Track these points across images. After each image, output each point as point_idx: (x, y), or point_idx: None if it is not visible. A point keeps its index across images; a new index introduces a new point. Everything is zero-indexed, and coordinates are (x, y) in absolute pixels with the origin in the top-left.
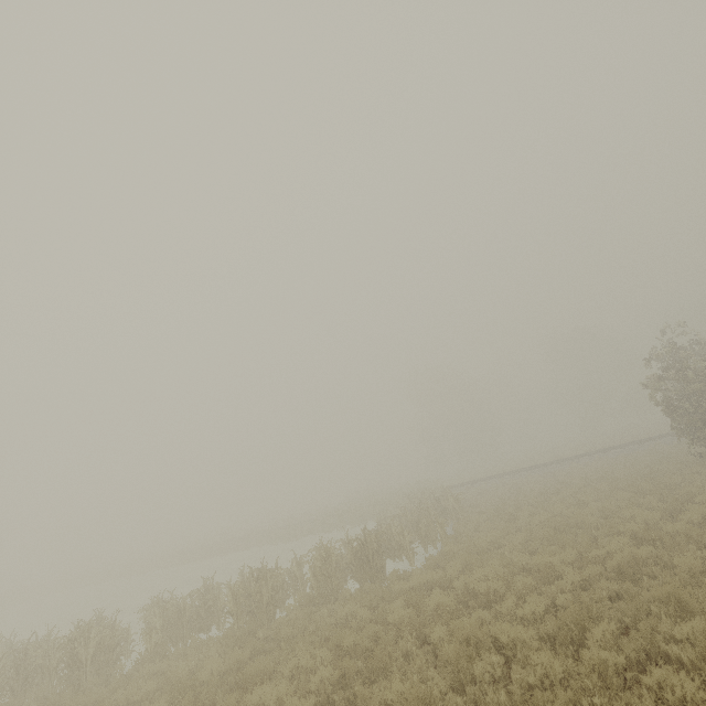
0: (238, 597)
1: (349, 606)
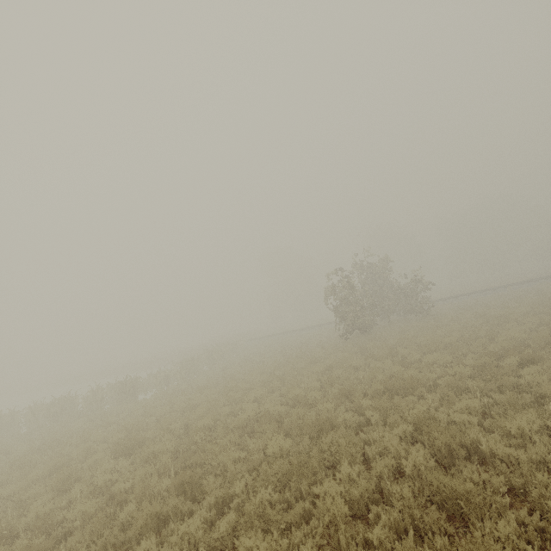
0: (35, 413)
1: (81, 419)
